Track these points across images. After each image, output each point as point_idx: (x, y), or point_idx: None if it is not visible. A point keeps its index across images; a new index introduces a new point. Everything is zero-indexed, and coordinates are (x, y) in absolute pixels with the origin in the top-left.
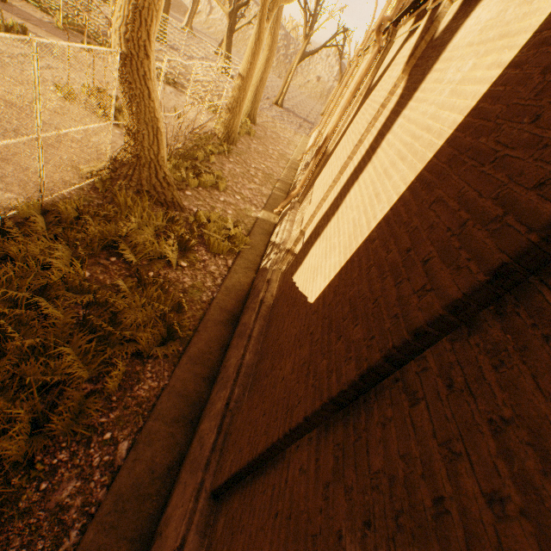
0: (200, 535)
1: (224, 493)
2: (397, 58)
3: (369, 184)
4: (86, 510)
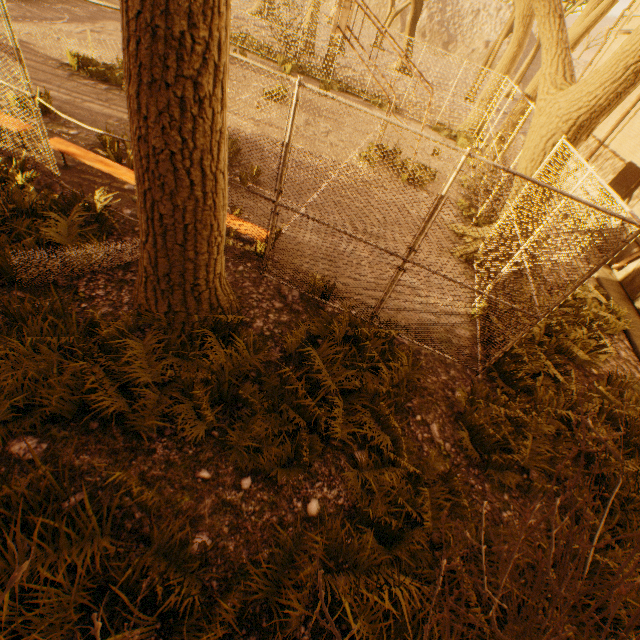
0: None
1: None
2: None
3: None
4: None
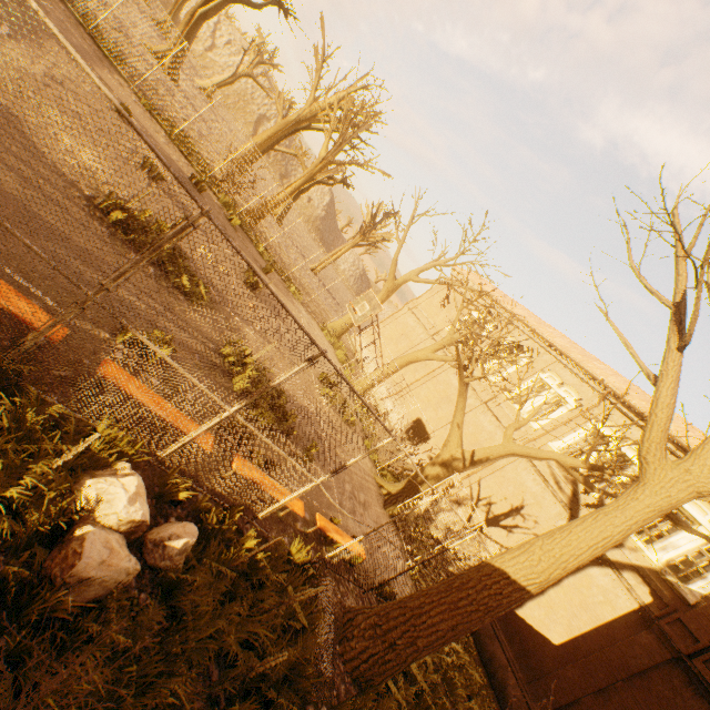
0: None
1: None
2: (539, 500)
3: (567, 603)
4: None
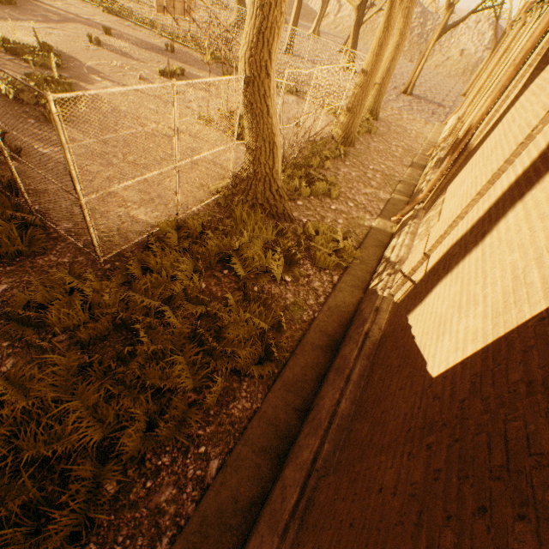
0: None
1: None
2: None
3: (548, 212)
4: (177, 521)
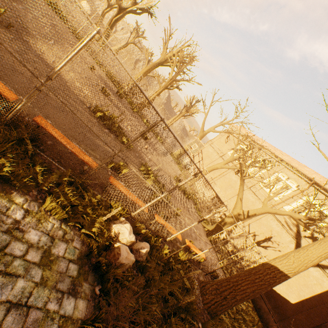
0: None
1: None
2: (280, 234)
3: (297, 283)
4: None
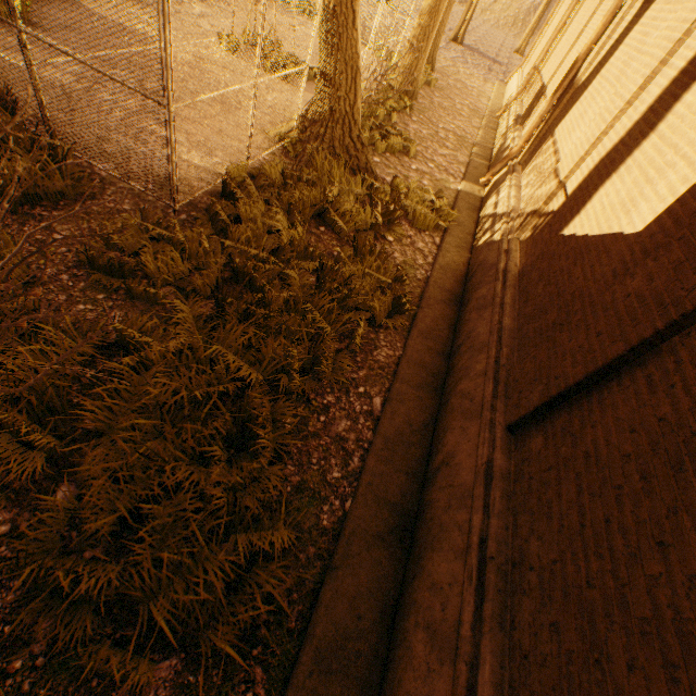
0: (505, 456)
1: (524, 426)
2: None
3: None
4: (360, 445)
